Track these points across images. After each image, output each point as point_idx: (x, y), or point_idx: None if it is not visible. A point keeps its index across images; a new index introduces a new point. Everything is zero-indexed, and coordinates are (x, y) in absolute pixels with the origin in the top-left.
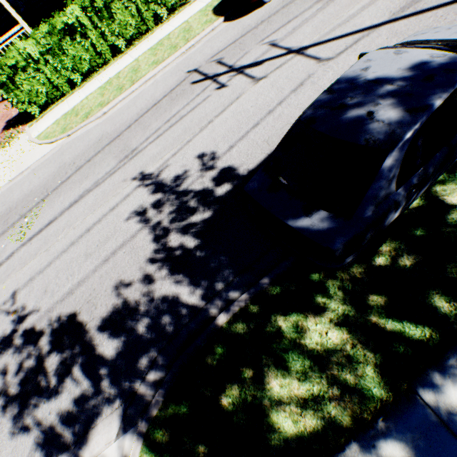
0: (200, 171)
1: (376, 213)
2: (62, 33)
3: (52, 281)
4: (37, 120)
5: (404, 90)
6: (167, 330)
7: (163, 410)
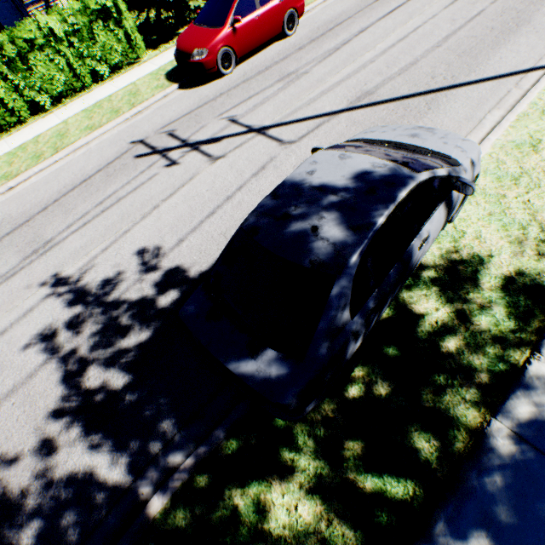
0: (139, 272)
1: (332, 349)
2: None
3: None
4: None
5: (348, 202)
6: (69, 537)
7: None
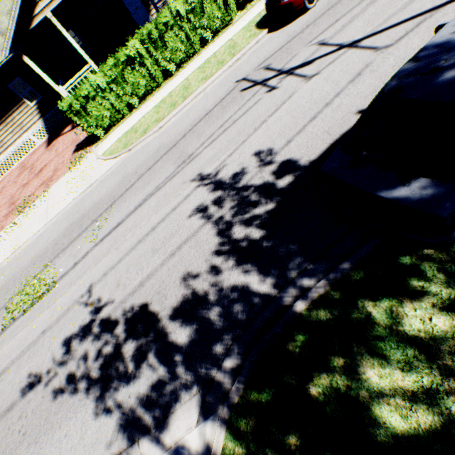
0: (258, 166)
1: None
2: (124, 65)
3: (123, 275)
4: (102, 140)
5: None
6: (240, 319)
7: (245, 397)
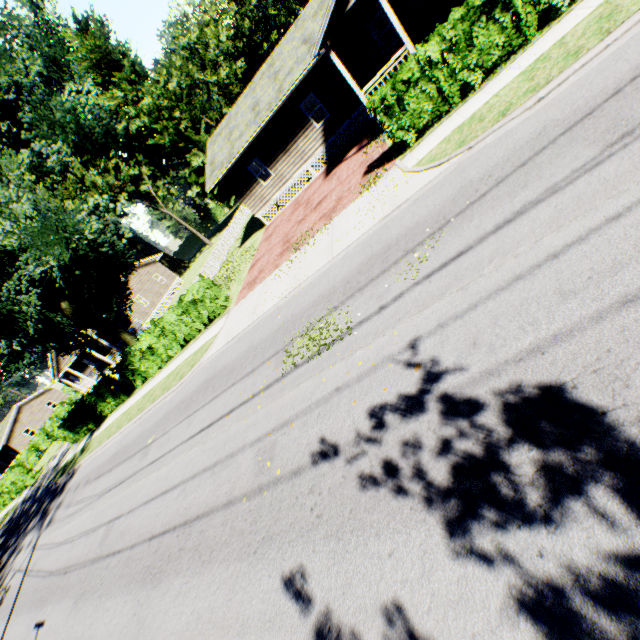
0: None
1: None
2: (476, 15)
3: (484, 331)
4: (410, 150)
5: None
6: None
7: None
